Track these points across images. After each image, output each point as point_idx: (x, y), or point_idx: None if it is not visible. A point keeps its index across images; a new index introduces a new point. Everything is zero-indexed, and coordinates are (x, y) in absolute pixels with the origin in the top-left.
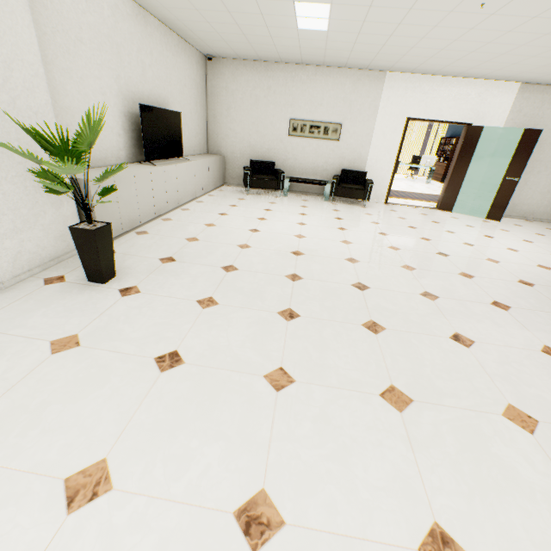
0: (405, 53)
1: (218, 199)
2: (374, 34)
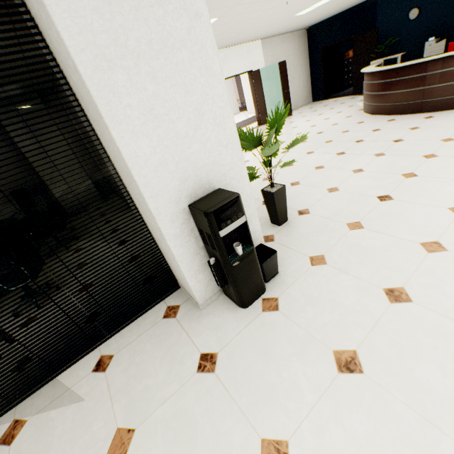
0: (223, 39)
1: None
2: (220, 31)
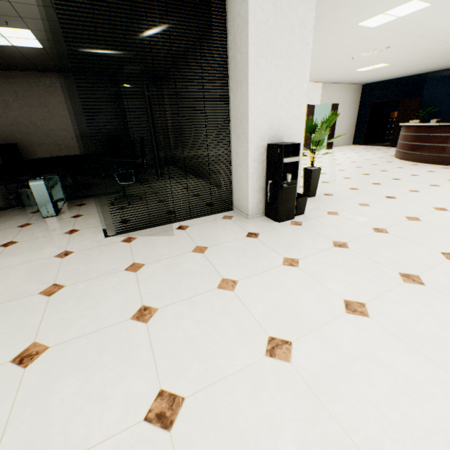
0: None
1: None
2: None
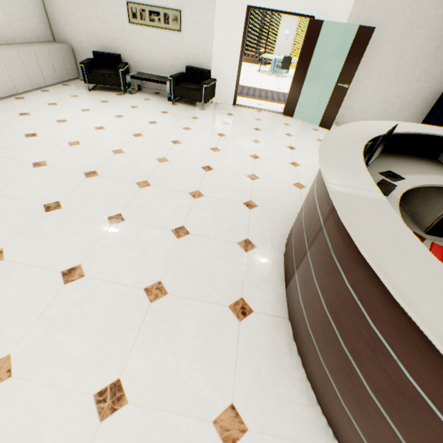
0: None
1: (46, 95)
2: None
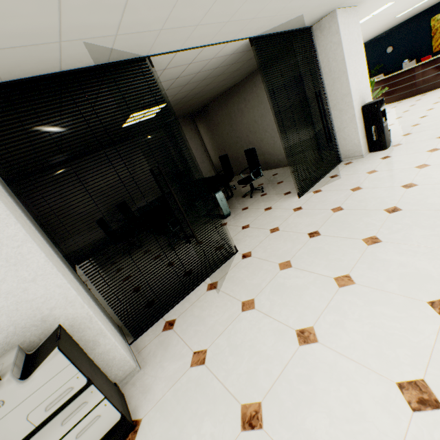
0: None
1: None
2: None
